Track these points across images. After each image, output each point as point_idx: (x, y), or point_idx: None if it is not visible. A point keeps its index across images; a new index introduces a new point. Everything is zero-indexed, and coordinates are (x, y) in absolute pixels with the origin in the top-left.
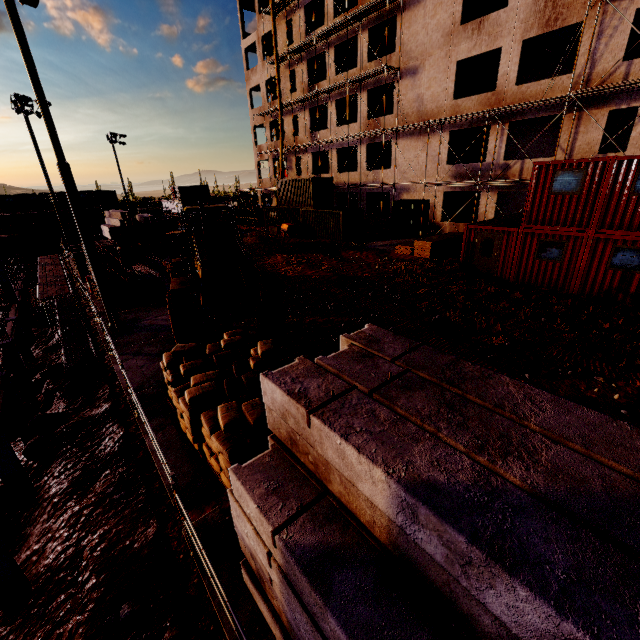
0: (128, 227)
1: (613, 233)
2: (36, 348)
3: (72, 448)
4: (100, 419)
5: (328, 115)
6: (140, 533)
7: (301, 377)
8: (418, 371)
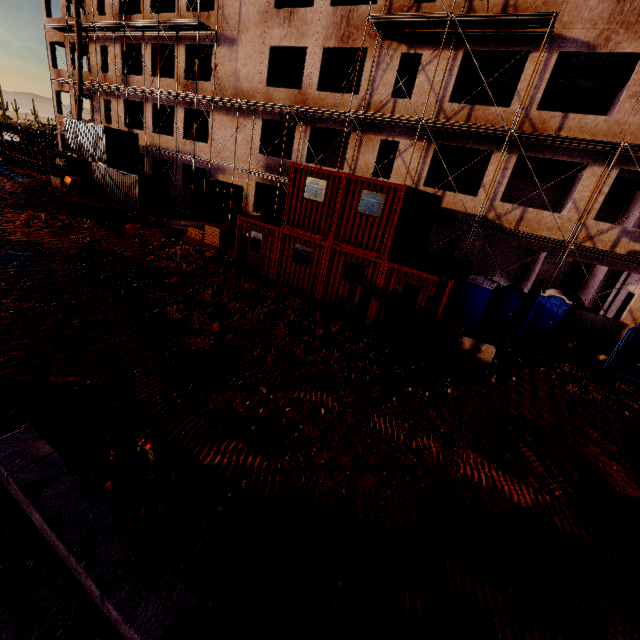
0: None
1: (345, 246)
2: None
3: None
4: None
5: (143, 59)
6: None
7: None
8: None
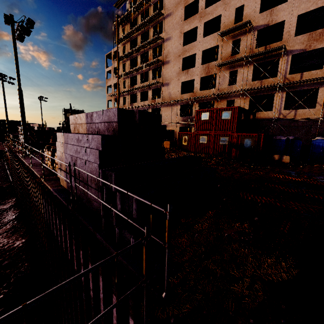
0: (41, 130)
1: (219, 132)
2: None
3: None
4: (7, 208)
5: (137, 97)
6: (19, 241)
7: None
8: None
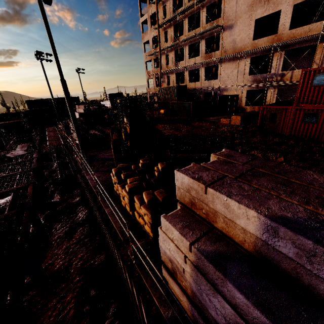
0: (87, 113)
1: None
2: (45, 171)
3: (64, 217)
4: (76, 204)
5: (184, 53)
6: (97, 257)
7: (196, 171)
8: (259, 169)
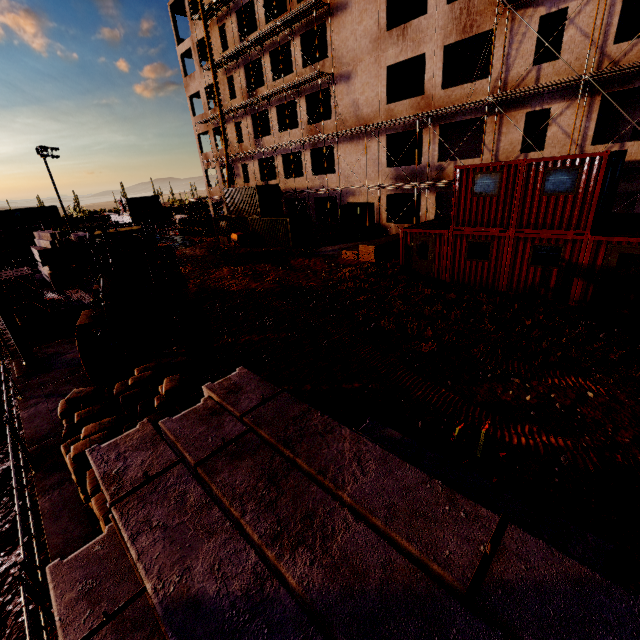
0: (60, 248)
1: (530, 232)
2: None
3: (2, 498)
4: None
5: (270, 121)
6: None
7: (129, 451)
8: (261, 430)
